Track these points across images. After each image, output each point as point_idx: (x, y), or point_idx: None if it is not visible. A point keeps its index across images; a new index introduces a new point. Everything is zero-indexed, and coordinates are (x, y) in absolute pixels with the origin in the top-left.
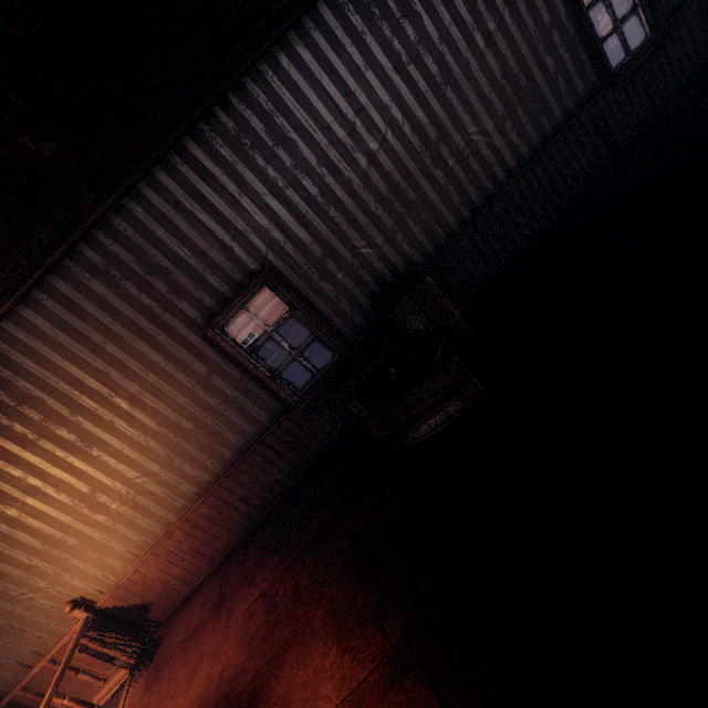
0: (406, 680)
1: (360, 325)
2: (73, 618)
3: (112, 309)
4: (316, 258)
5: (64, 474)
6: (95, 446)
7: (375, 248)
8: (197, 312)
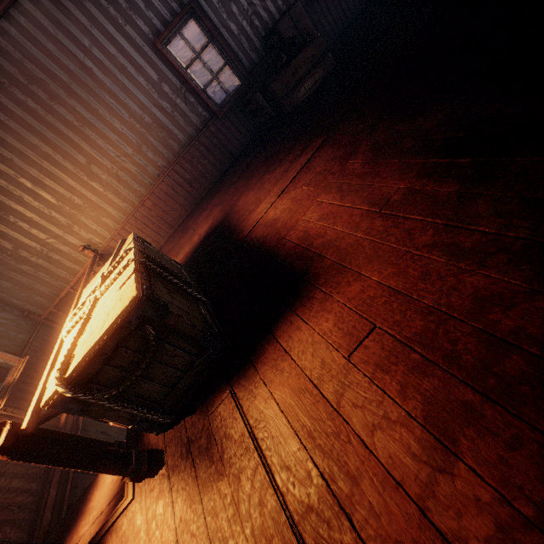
0: (309, 146)
1: (254, 60)
2: (83, 262)
3: (89, 14)
4: (224, 0)
5: (67, 146)
6: (87, 127)
7: (261, 0)
8: (148, 29)
